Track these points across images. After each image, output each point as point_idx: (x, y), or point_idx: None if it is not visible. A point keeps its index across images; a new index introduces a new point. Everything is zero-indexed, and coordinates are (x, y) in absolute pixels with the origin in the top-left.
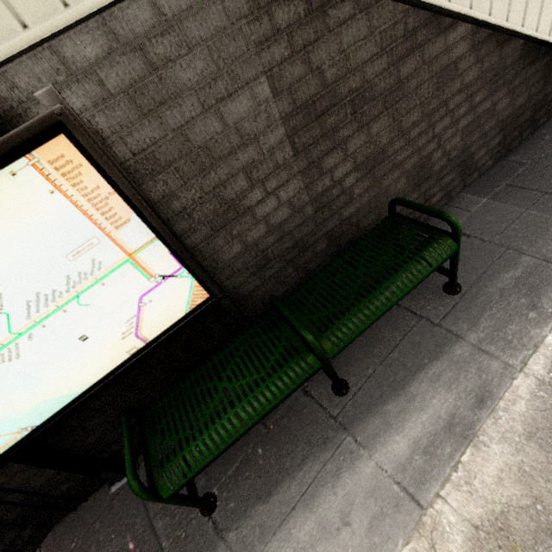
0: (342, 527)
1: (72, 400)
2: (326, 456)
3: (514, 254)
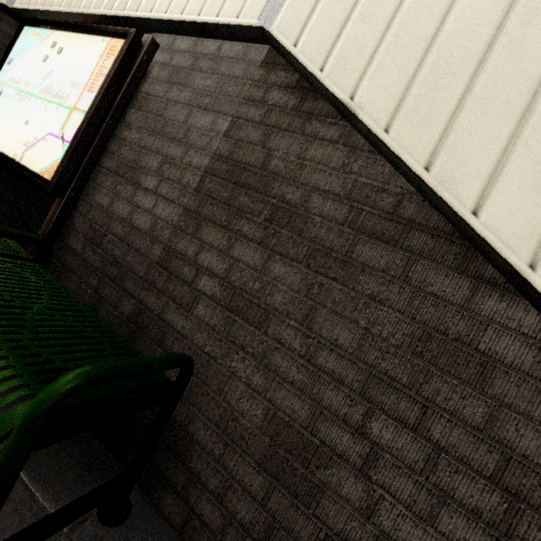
0: None
1: None
2: None
3: None
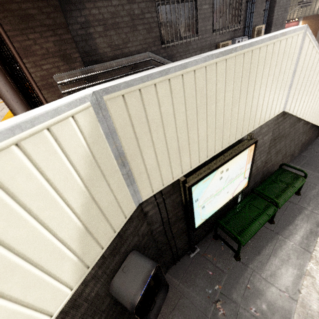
0: (288, 259)
1: (214, 212)
2: (274, 241)
3: (313, 185)
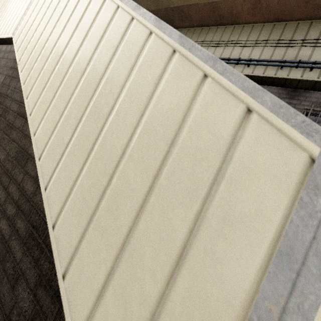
0: None
1: None
2: None
3: None
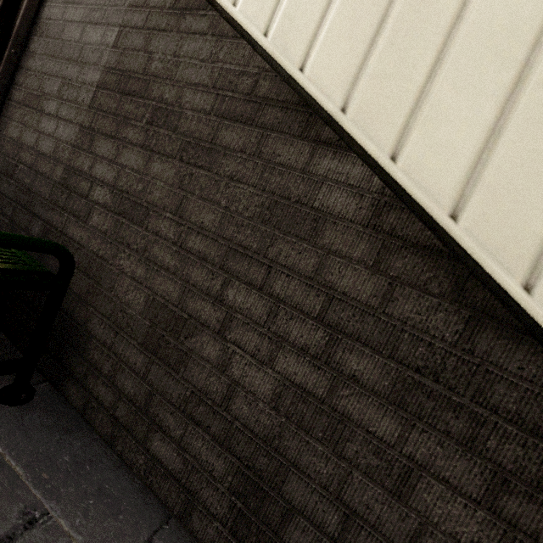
0: None
1: None
2: None
3: None
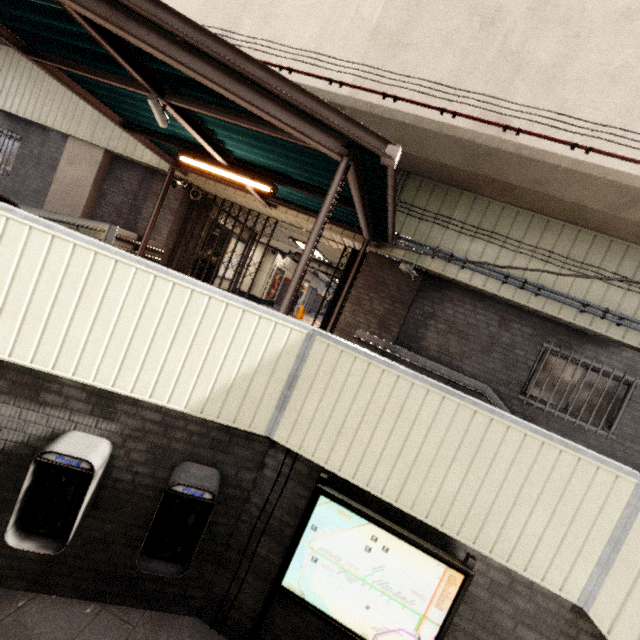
0: None
1: (324, 612)
2: None
3: None
